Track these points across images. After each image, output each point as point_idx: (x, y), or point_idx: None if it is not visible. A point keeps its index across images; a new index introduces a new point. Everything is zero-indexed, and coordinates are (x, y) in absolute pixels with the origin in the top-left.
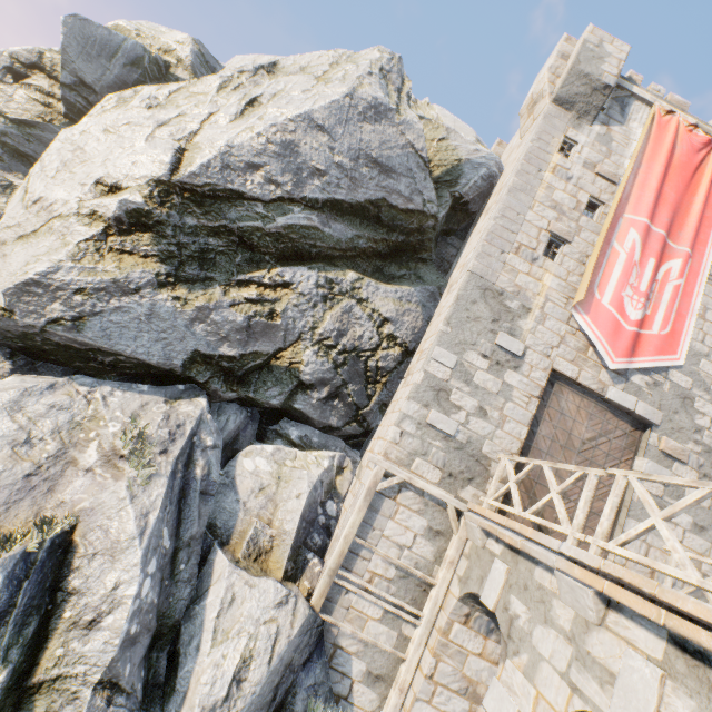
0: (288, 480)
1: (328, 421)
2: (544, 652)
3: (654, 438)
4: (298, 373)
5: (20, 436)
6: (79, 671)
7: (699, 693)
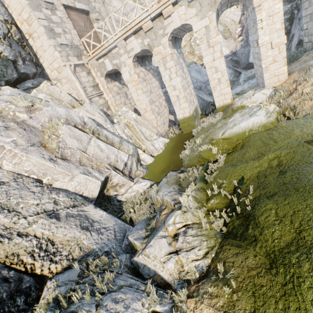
0: (52, 93)
1: (33, 71)
2: (124, 60)
3: (92, 16)
4: (7, 57)
5: (2, 128)
6: (93, 128)
7: (139, 37)
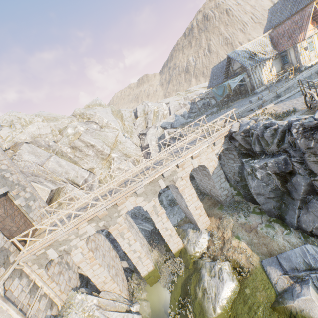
0: None
1: None
2: (75, 243)
3: (12, 193)
4: None
5: None
6: None
7: (94, 221)
